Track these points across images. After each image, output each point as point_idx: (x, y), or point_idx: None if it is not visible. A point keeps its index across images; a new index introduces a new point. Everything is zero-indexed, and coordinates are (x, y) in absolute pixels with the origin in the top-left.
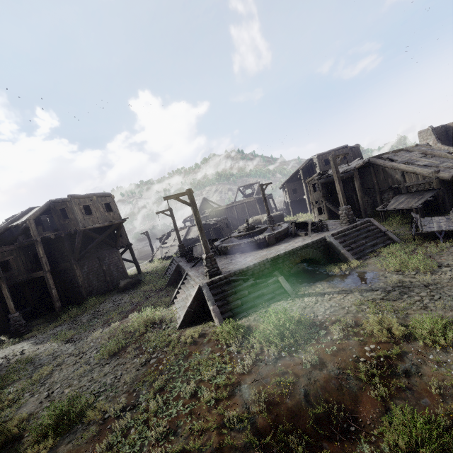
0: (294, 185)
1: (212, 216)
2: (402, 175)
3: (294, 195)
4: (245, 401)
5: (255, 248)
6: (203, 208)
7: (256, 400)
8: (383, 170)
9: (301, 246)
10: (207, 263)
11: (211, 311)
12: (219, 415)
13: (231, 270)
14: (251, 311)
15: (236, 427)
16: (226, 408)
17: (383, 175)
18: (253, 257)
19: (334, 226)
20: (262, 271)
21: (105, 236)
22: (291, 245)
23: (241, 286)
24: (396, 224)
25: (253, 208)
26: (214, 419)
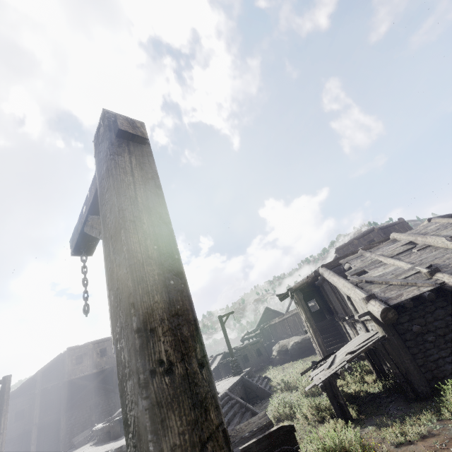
0: None
1: (268, 333)
2: (348, 299)
3: None
4: None
5: (102, 439)
6: (266, 320)
7: None
8: (335, 286)
9: None
10: None
11: None
12: None
13: None
14: None
15: None
16: None
17: (339, 294)
18: None
19: None
20: None
21: (96, 382)
22: None
23: None
24: (302, 420)
25: None
26: None
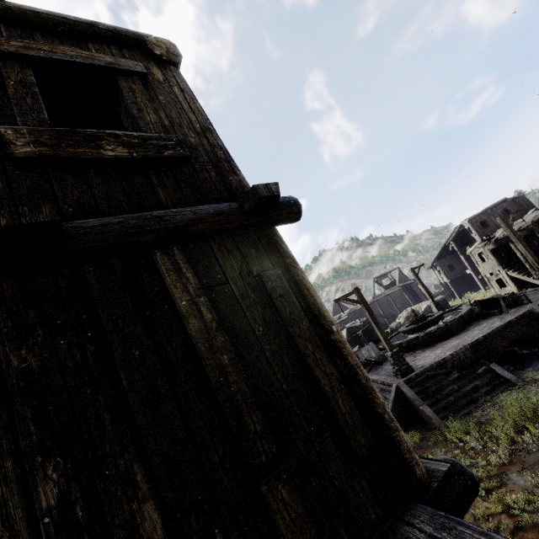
0: (447, 261)
1: (351, 319)
2: None
3: (452, 271)
4: (524, 487)
5: (438, 339)
6: (337, 311)
7: (537, 485)
8: None
9: (502, 325)
10: (395, 361)
11: (422, 411)
12: (499, 501)
13: (424, 365)
14: (471, 407)
15: (528, 509)
16: (504, 495)
17: None
18: (443, 348)
19: (536, 295)
20: (463, 361)
21: None
22: (487, 327)
23: (444, 380)
24: None
25: (401, 299)
26: (496, 503)
